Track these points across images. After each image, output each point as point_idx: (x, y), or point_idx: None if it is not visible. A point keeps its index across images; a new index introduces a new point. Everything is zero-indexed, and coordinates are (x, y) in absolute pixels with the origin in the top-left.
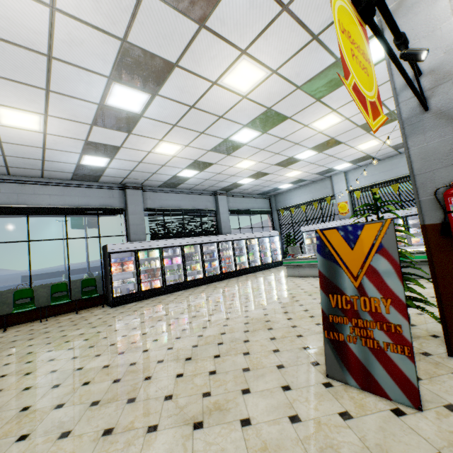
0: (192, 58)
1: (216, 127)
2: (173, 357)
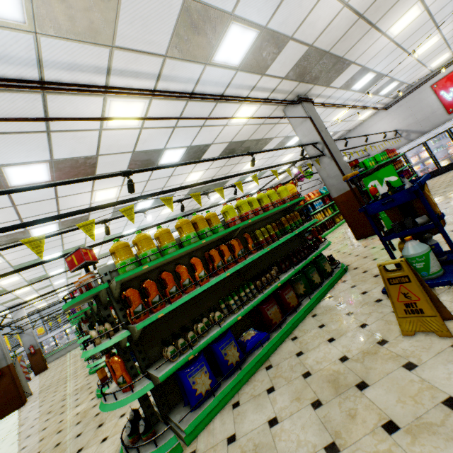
0: None
1: None
2: None
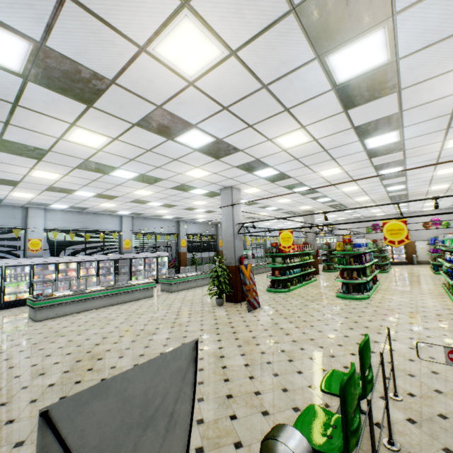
0: (219, 163)
1: (142, 165)
2: (232, 336)
